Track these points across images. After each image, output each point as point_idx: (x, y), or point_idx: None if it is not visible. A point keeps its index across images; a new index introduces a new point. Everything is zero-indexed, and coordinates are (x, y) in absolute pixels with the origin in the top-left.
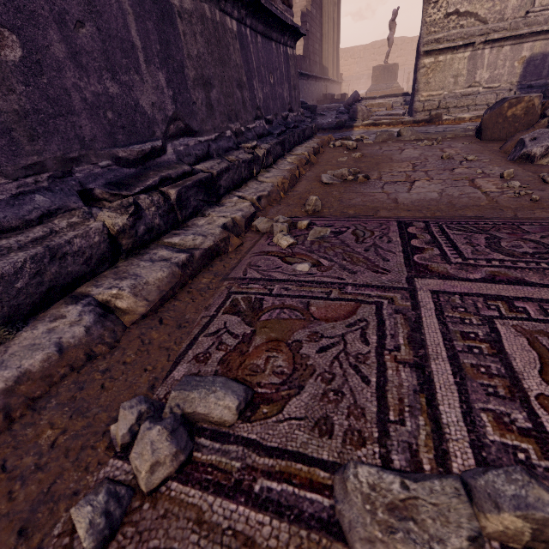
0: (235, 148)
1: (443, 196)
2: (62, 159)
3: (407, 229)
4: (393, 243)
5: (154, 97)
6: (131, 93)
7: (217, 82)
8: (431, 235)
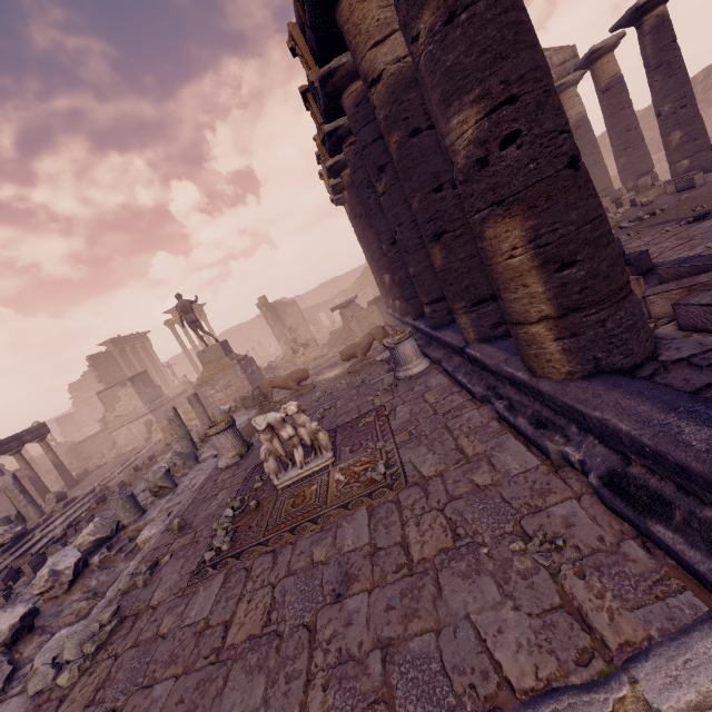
0: None
1: None
2: None
3: None
4: None
5: None
6: None
7: None
8: None
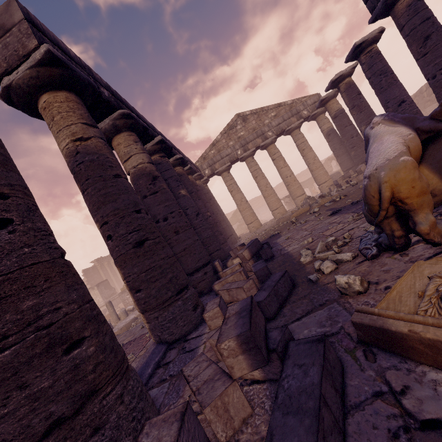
0: None
1: None
2: None
3: None
4: None
5: None
6: None
7: None
8: None
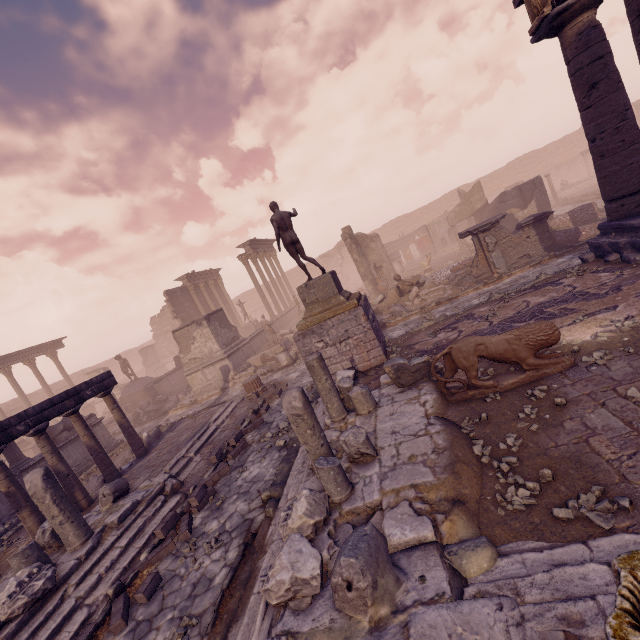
0: None
1: None
2: (0, 520)
3: None
4: None
5: None
6: None
7: None
8: None
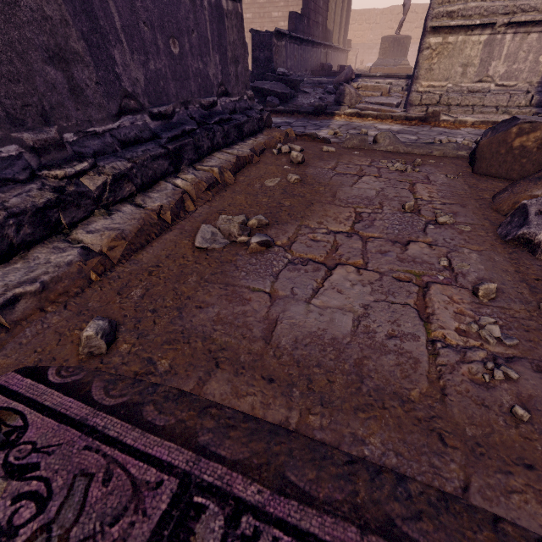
0: (22, 179)
1: (357, 332)
2: None
3: None
4: None
5: None
6: None
7: None
8: None
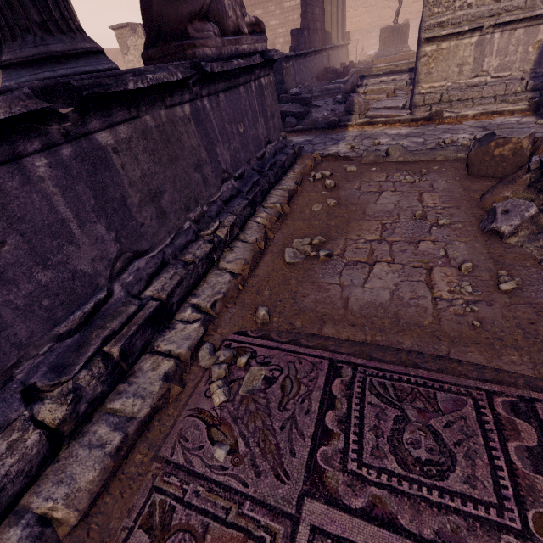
0: (194, 239)
1: (393, 298)
2: (0, 373)
3: (332, 384)
4: (310, 415)
5: (94, 251)
6: (67, 266)
7: (169, 184)
8: (349, 403)
